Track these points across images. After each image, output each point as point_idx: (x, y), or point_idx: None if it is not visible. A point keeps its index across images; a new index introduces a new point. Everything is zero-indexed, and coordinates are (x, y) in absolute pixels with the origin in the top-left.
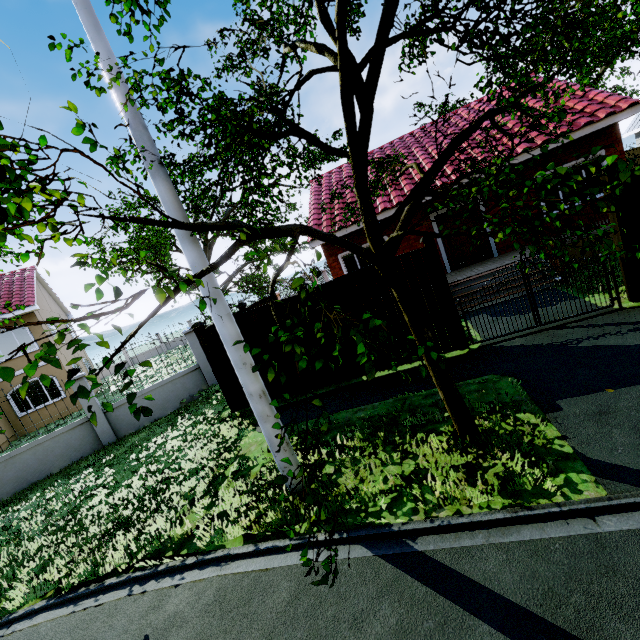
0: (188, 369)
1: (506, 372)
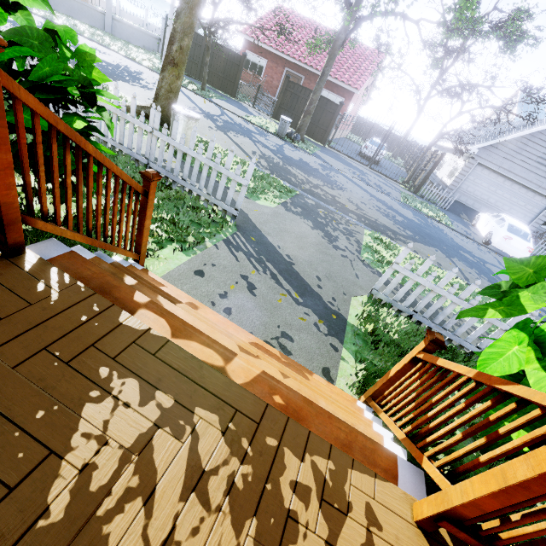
0: (155, 35)
1: (228, 100)
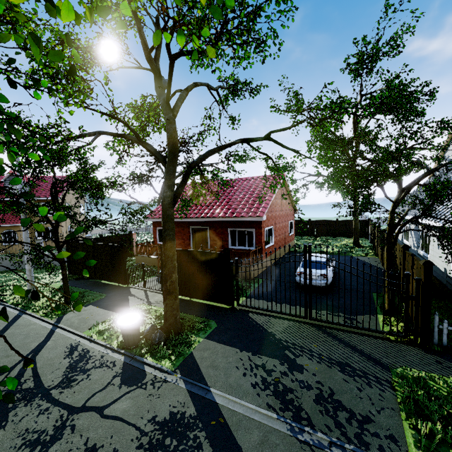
0: None
1: (108, 295)
